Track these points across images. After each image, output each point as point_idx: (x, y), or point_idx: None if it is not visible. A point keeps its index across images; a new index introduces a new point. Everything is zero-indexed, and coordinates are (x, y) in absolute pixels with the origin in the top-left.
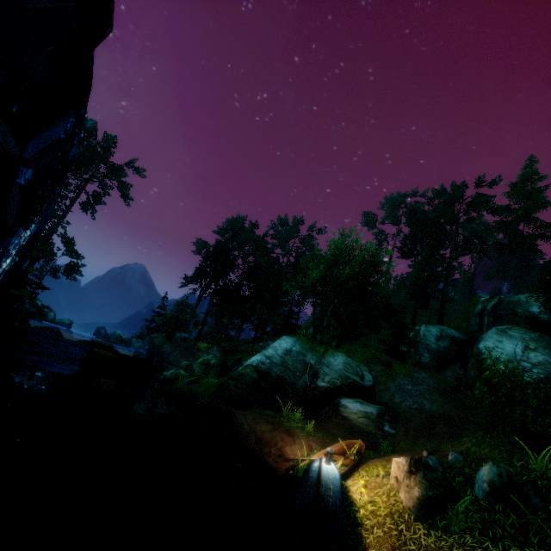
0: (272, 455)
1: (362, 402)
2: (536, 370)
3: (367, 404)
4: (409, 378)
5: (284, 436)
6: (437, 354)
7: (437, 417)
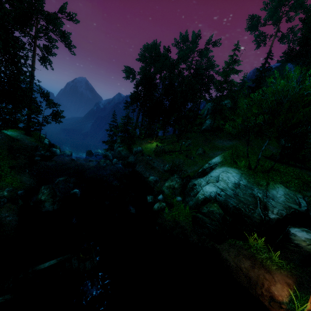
0: (265, 296)
1: (308, 231)
2: None
3: None
4: None
5: (264, 273)
6: None
7: None
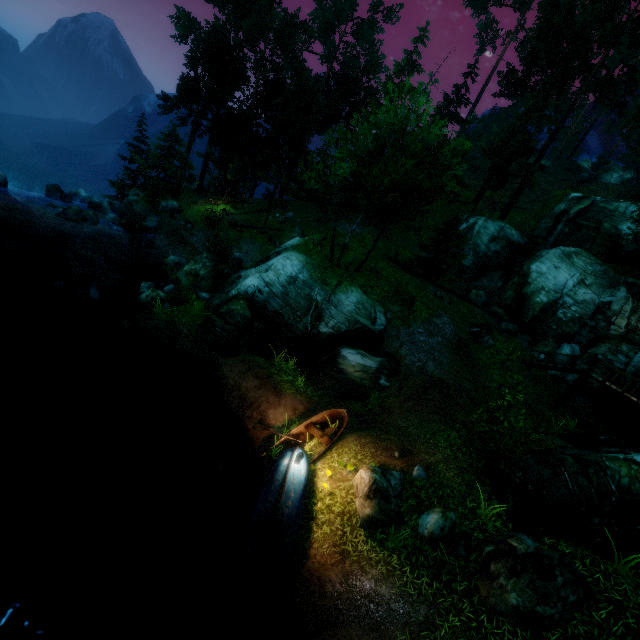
0: (253, 419)
1: (364, 354)
2: (575, 308)
3: (369, 357)
4: (426, 325)
5: (270, 395)
6: (483, 258)
7: (435, 383)
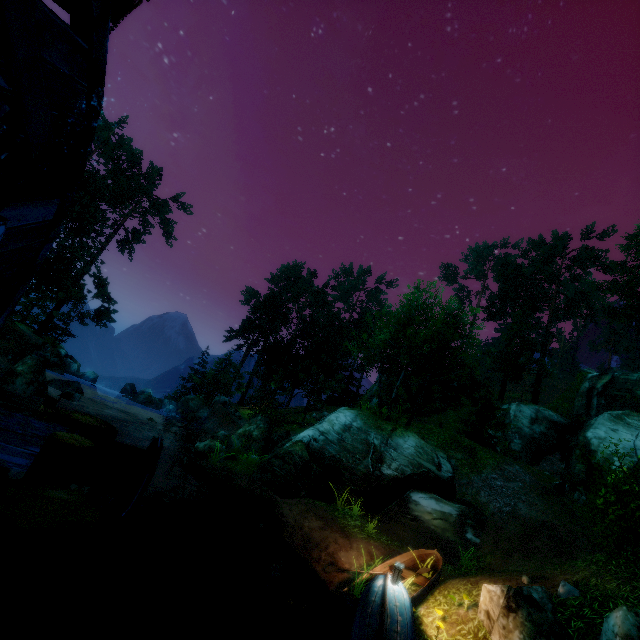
0: (322, 561)
1: (439, 499)
2: None
3: (444, 501)
4: (499, 471)
5: (338, 536)
6: (531, 440)
7: (537, 527)
